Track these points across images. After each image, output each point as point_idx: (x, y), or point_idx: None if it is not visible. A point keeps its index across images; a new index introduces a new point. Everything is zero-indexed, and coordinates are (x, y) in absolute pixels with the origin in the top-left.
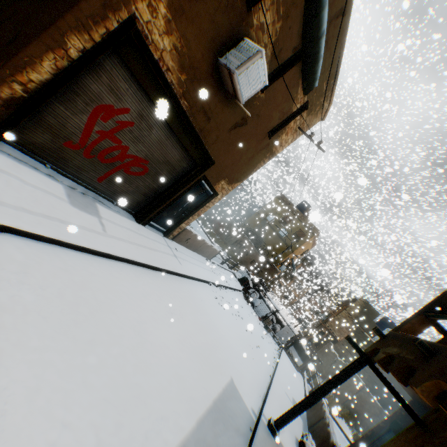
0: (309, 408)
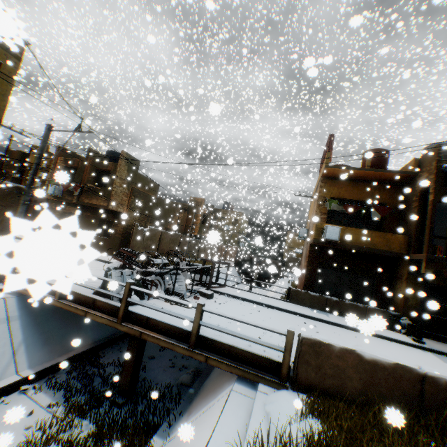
0: (297, 302)
